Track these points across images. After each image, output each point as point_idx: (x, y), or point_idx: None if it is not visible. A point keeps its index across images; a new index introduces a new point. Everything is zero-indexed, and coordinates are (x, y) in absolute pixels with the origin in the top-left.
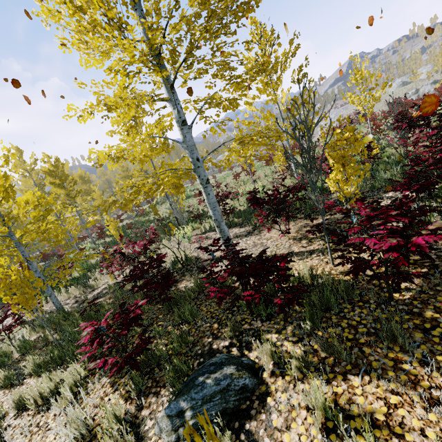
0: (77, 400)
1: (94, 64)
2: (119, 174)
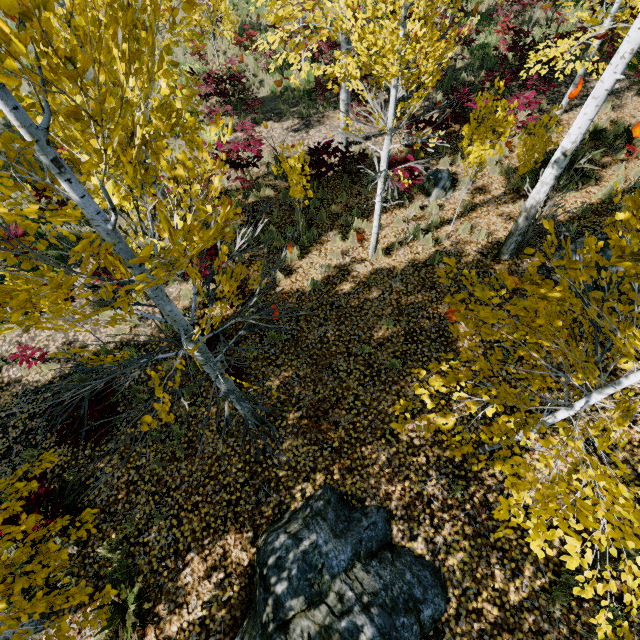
0: None
1: None
2: None
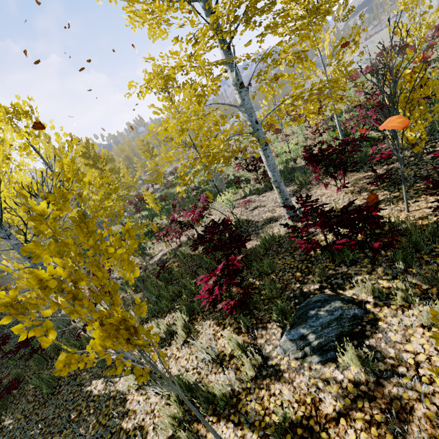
0: (191, 337)
1: (159, 35)
2: (140, 149)
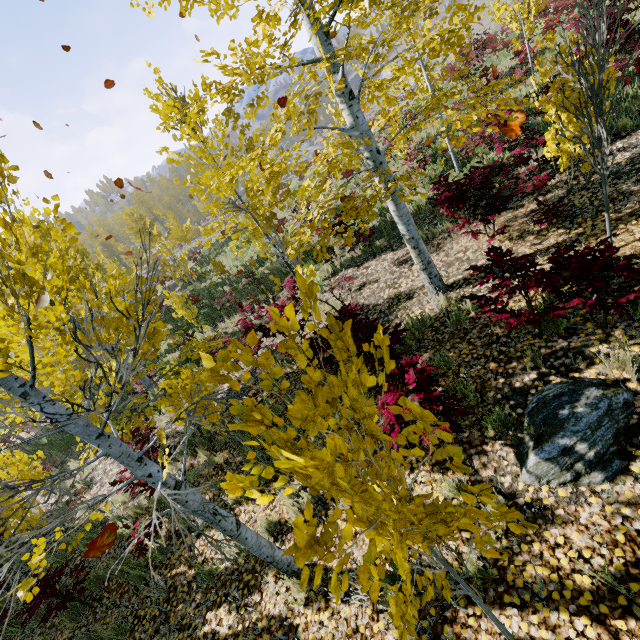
0: None
1: (225, 12)
2: (131, 228)
